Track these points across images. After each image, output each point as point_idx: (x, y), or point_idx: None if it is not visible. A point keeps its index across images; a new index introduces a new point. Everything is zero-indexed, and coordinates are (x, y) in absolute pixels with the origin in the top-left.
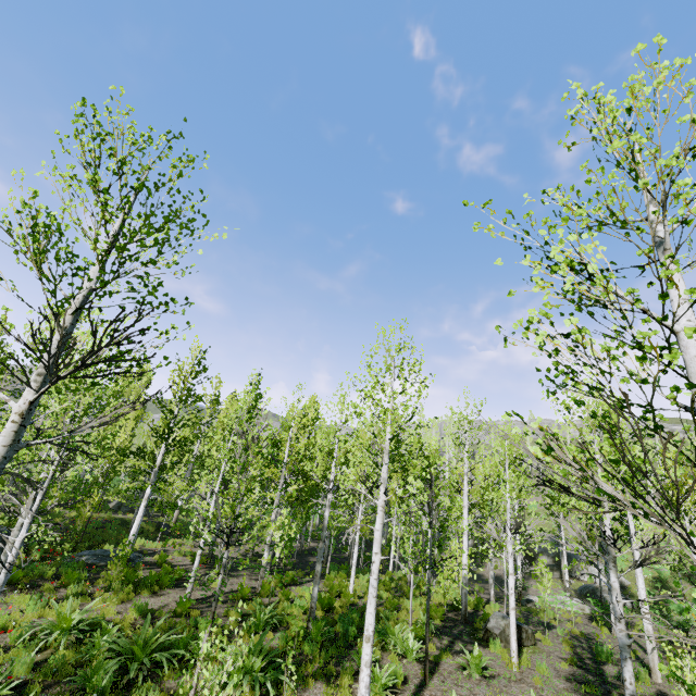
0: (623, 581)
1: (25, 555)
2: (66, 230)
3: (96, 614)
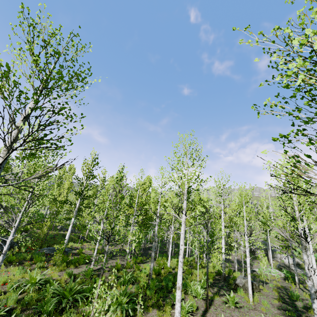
0: (298, 261)
1: (18, 249)
2: (15, 73)
3: (48, 276)
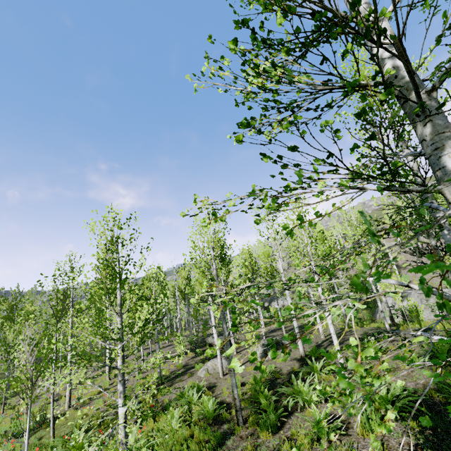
0: (285, 304)
1: None
2: None
3: None
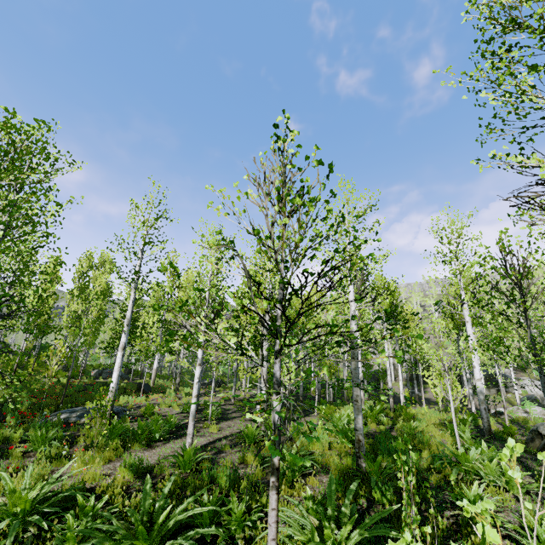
0: None
1: None
2: None
3: (71, 484)
